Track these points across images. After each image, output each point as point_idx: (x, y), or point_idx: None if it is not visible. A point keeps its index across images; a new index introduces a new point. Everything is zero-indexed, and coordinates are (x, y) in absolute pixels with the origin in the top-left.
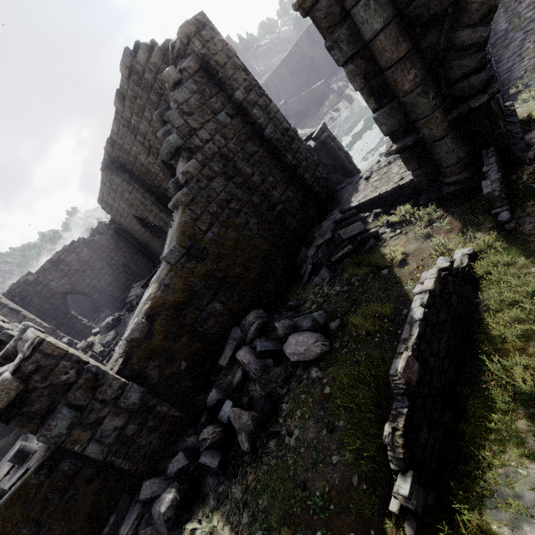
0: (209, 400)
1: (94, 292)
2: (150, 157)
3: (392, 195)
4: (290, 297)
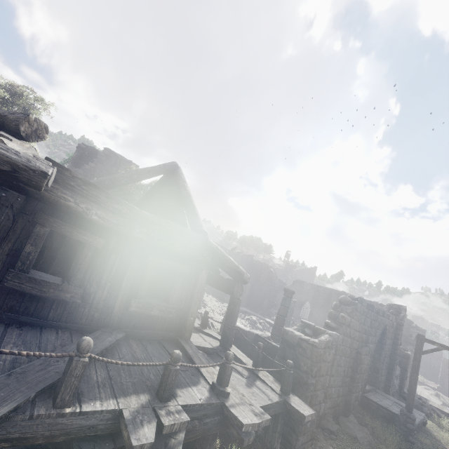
0: None
1: None
2: None
3: (446, 414)
4: None
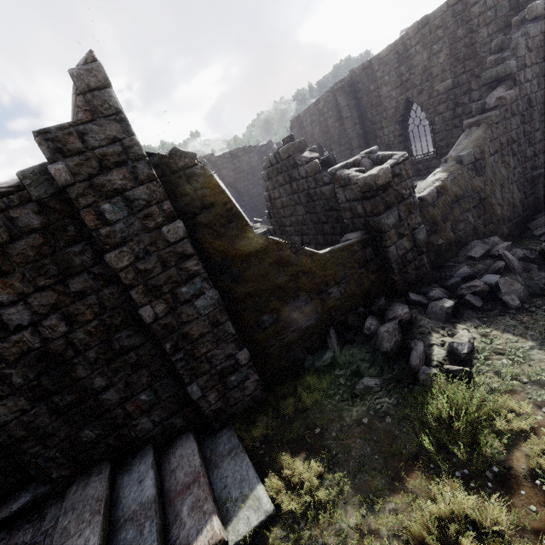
0: (460, 272)
1: (246, 195)
2: (396, 91)
3: None
4: (521, 246)
